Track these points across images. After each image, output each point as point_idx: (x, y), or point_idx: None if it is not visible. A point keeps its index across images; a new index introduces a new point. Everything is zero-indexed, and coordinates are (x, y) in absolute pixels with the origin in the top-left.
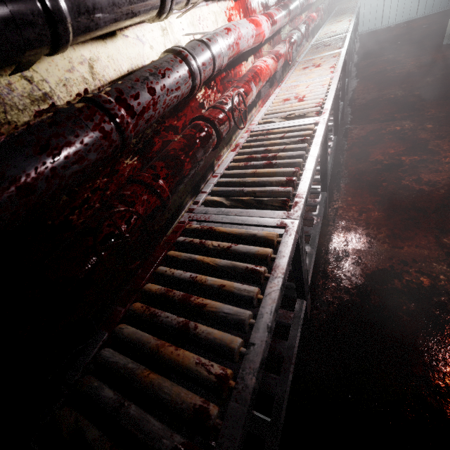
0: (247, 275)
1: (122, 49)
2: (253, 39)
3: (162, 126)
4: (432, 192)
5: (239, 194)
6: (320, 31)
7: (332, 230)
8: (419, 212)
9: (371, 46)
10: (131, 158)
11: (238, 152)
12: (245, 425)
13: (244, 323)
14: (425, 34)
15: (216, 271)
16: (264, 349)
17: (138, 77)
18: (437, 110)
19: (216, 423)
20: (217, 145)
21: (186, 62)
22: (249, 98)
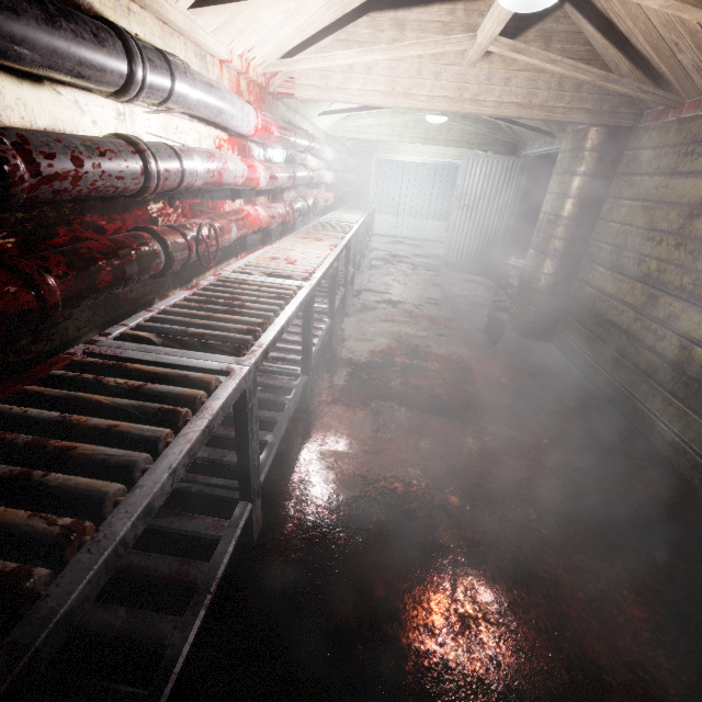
0: (159, 417)
1: (46, 102)
2: (243, 179)
3: (79, 218)
4: (417, 396)
5: (180, 334)
6: (331, 213)
7: (310, 427)
8: (403, 414)
9: (383, 250)
10: (3, 236)
11: (194, 293)
12: (93, 583)
13: (135, 464)
14: (428, 256)
15: (111, 412)
16: (157, 492)
17: (61, 138)
18: (430, 322)
19: (41, 589)
20: (164, 273)
21: (142, 156)
22: (225, 237)
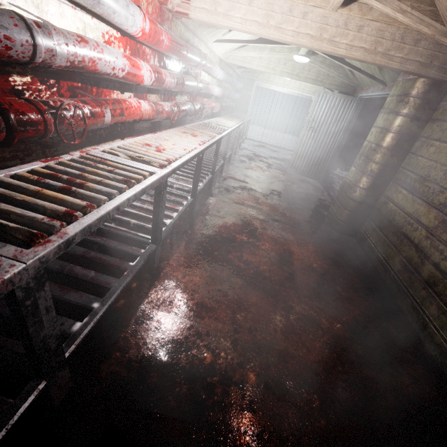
0: None
1: None
2: (124, 72)
3: None
4: (245, 270)
5: None
6: (215, 118)
7: (151, 288)
8: (230, 286)
9: (250, 150)
10: None
11: (46, 165)
12: None
13: None
14: (280, 159)
15: None
16: None
17: None
18: (270, 209)
19: None
20: (7, 142)
21: None
22: (97, 119)
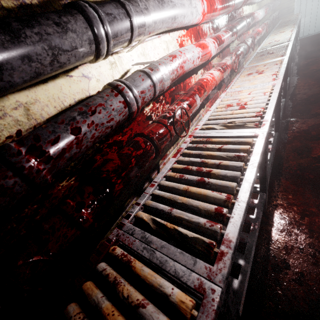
0: None
1: (65, 87)
2: (199, 59)
3: (105, 144)
4: None
5: (167, 216)
6: (265, 40)
7: (271, 231)
8: None
9: (311, 48)
10: (67, 179)
11: (177, 160)
12: None
13: None
14: None
15: None
16: None
17: (64, 118)
18: None
19: None
20: (156, 156)
21: (122, 94)
22: (192, 108)
